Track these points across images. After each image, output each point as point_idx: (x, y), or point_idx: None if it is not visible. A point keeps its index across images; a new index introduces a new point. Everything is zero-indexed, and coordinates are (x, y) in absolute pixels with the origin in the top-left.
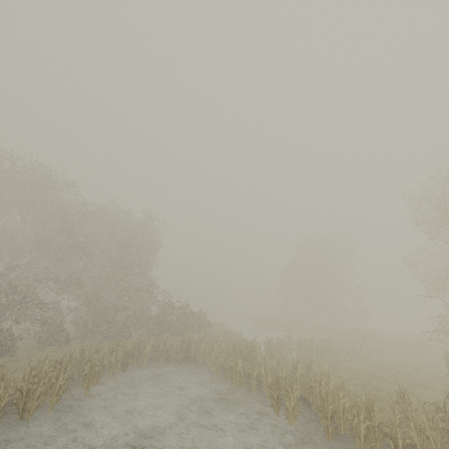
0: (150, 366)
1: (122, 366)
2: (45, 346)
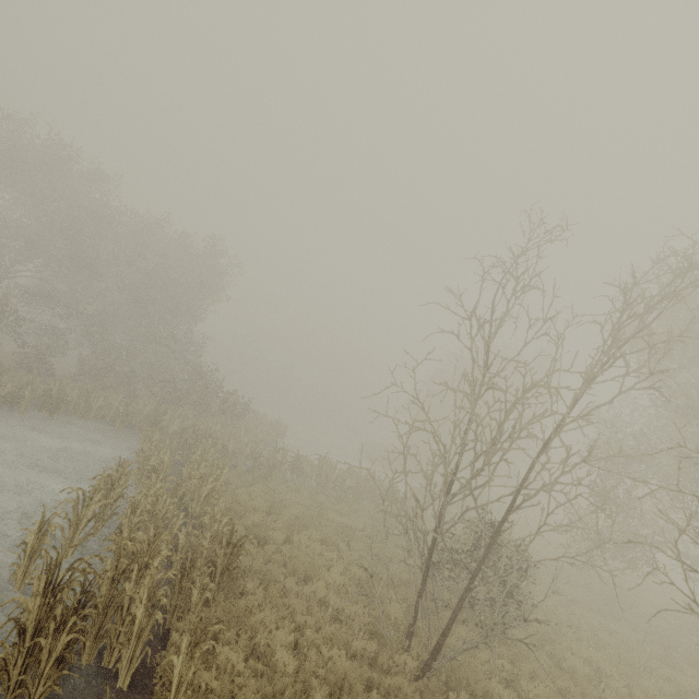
0: (98, 425)
1: (50, 409)
2: (24, 373)
